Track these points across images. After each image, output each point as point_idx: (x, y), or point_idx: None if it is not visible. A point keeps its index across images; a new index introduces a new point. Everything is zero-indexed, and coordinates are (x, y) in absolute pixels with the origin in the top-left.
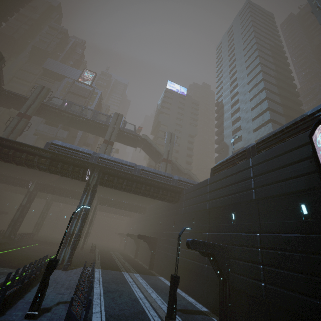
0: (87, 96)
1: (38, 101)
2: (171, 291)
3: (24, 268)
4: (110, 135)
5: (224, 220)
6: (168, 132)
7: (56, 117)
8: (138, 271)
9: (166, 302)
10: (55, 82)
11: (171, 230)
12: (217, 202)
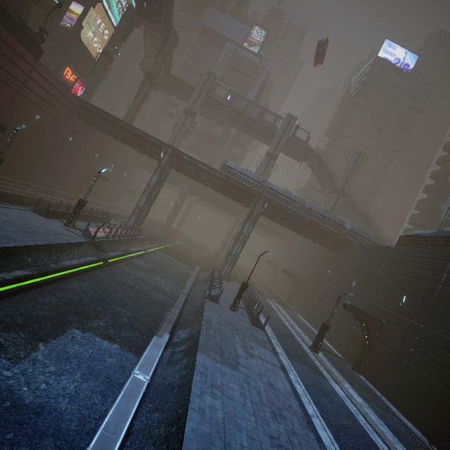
0: (250, 73)
1: (204, 93)
2: (320, 332)
3: (213, 275)
4: (275, 147)
5: (391, 298)
6: (356, 150)
7: (217, 112)
8: (278, 302)
9: (308, 337)
10: (213, 48)
11: (323, 279)
12: (392, 277)
